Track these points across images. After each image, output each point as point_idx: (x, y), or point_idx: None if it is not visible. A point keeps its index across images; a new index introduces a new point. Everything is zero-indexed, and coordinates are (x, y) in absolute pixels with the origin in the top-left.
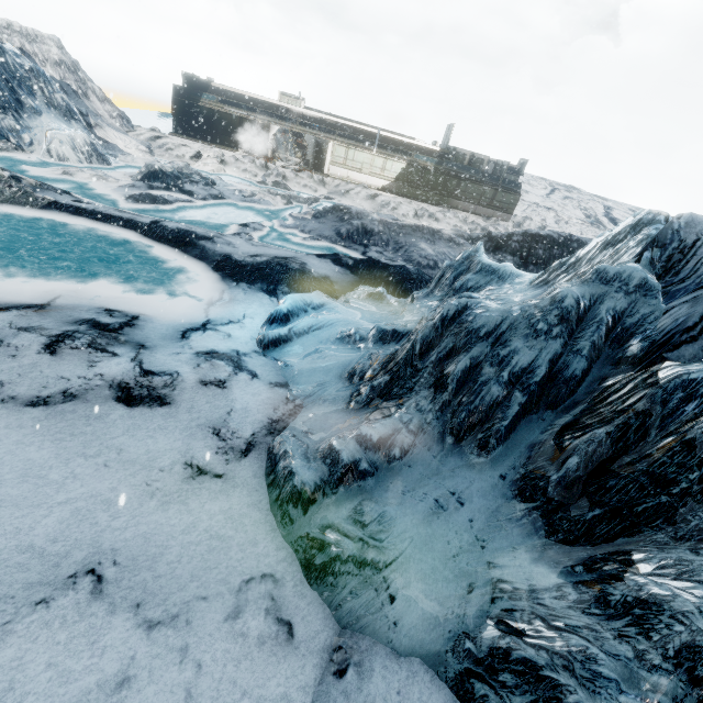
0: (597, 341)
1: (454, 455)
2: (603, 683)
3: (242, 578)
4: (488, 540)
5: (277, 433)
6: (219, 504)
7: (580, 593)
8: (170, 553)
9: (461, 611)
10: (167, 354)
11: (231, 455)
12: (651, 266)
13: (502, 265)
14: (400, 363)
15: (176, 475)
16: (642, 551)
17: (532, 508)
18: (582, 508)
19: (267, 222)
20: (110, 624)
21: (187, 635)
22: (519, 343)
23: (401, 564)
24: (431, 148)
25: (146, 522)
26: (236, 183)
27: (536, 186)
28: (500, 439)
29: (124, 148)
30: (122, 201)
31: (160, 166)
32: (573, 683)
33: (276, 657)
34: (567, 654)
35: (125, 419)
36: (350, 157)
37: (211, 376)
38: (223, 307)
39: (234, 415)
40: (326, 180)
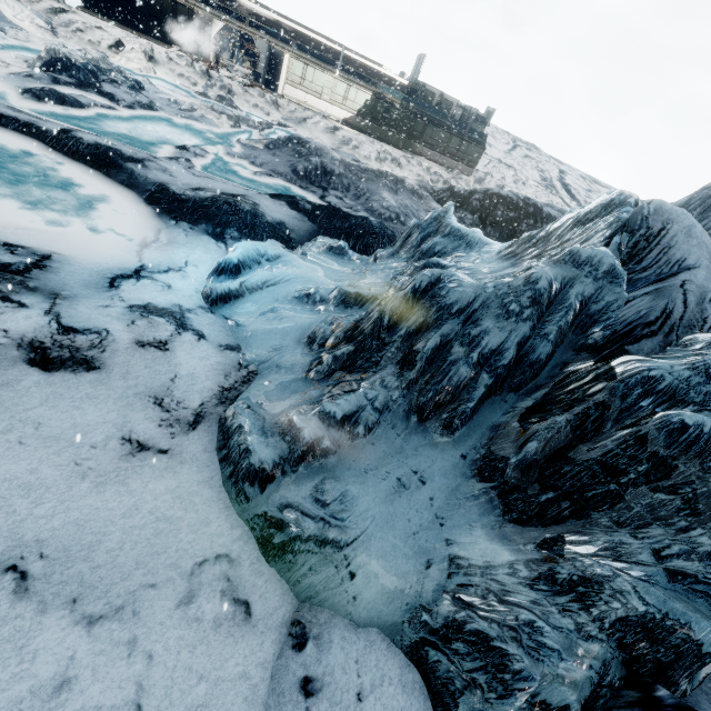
0: (563, 326)
1: (418, 433)
2: (547, 653)
3: (194, 561)
4: (447, 518)
5: (229, 402)
6: (165, 483)
7: (531, 571)
8: (110, 540)
9: (419, 585)
10: (92, 306)
11: (177, 428)
12: (619, 251)
13: (471, 230)
14: (366, 333)
15: (112, 452)
16: (588, 534)
17: (490, 487)
18: (537, 490)
19: (210, 147)
20: (41, 625)
21: (134, 627)
22: (490, 323)
23: (362, 542)
24: (399, 81)
25: (78, 507)
26: (171, 91)
27: (500, 139)
28: (464, 421)
29: (13, 19)
30: (16, 95)
31: (68, 53)
32: (521, 653)
33: (233, 638)
34: (516, 627)
35: (42, 386)
36: (309, 77)
37: (149, 335)
38: (160, 250)
39: (179, 383)
40: (280, 102)
